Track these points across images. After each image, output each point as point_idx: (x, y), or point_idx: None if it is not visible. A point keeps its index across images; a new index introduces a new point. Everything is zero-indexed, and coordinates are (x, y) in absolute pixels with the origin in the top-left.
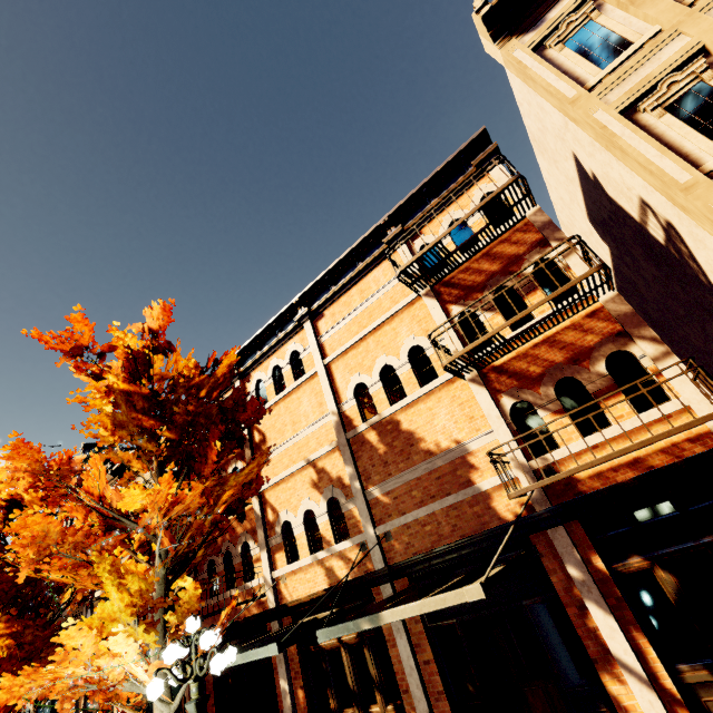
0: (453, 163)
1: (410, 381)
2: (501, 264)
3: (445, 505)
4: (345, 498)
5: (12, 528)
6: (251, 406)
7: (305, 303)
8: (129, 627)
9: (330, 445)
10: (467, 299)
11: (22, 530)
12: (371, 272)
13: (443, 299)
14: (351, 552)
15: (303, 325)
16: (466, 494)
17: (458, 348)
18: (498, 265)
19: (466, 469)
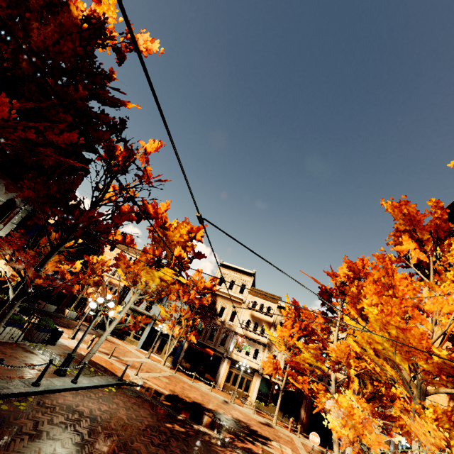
0: None
1: None
2: None
3: None
4: None
5: None
6: None
7: None
8: None
9: None
10: None
11: None
12: None
13: None
14: None
15: None
16: None
17: None
18: None
19: None
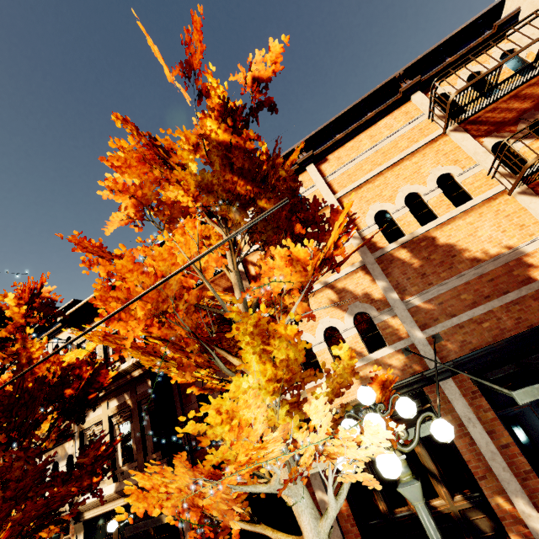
0: (470, 27)
1: (443, 203)
2: (533, 102)
3: (506, 301)
4: (377, 311)
5: (117, 268)
6: (314, 205)
7: (304, 151)
8: (268, 410)
9: (352, 266)
10: (499, 132)
11: (128, 275)
12: (381, 120)
13: (471, 134)
14: (391, 358)
15: (303, 169)
16: (530, 288)
17: (500, 168)
18: (530, 103)
19: (523, 269)
